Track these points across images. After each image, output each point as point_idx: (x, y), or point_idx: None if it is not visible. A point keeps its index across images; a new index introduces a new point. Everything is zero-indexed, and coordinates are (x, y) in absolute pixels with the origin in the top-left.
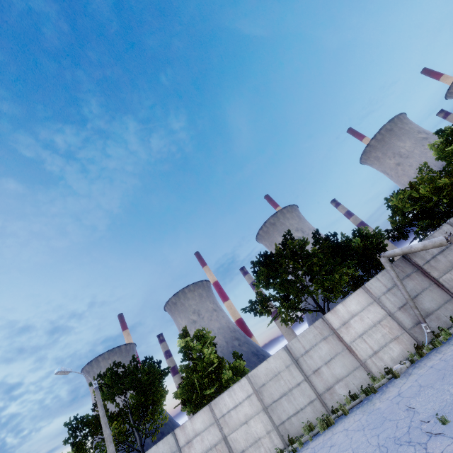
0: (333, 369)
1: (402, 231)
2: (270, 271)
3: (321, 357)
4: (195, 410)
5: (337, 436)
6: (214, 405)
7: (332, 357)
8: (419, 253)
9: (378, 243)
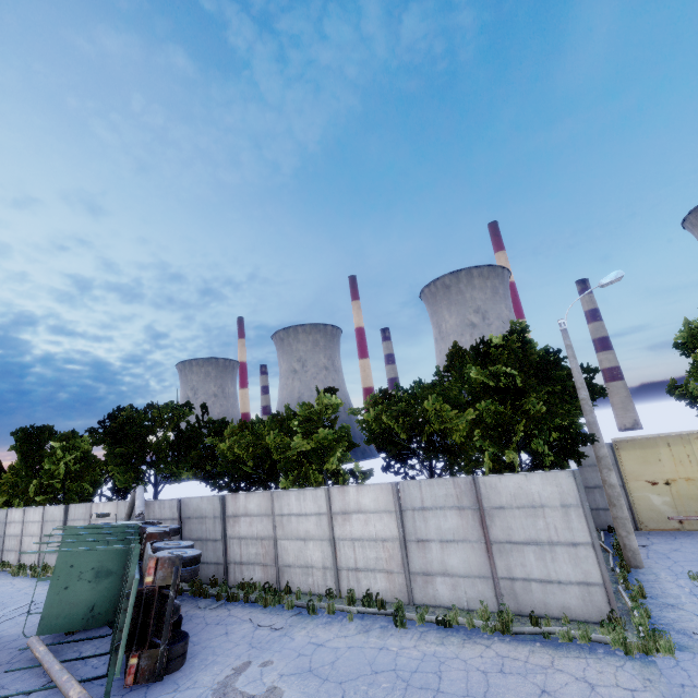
0: None
1: None
2: None
3: None
4: (34, 503)
5: (7, 587)
6: (27, 511)
7: None
8: (150, 508)
9: None
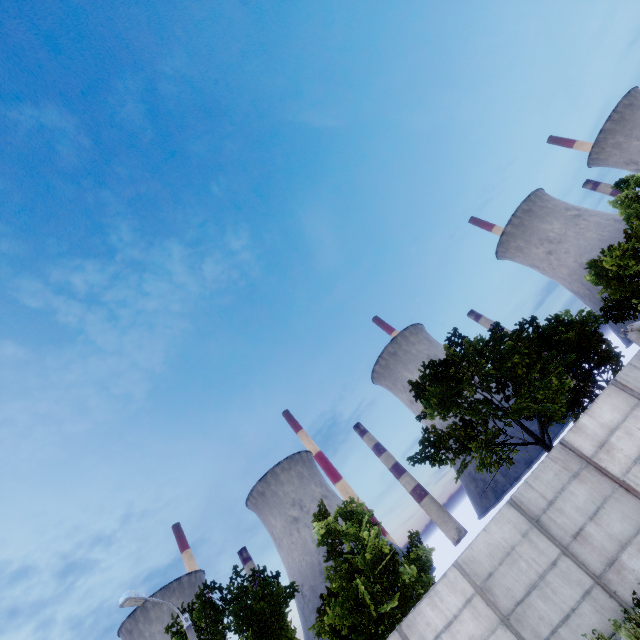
0: (606, 526)
1: (627, 306)
2: (443, 390)
3: (579, 508)
4: None
5: None
6: (408, 628)
7: (598, 506)
8: None
9: (591, 332)
